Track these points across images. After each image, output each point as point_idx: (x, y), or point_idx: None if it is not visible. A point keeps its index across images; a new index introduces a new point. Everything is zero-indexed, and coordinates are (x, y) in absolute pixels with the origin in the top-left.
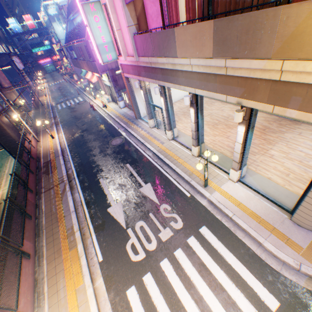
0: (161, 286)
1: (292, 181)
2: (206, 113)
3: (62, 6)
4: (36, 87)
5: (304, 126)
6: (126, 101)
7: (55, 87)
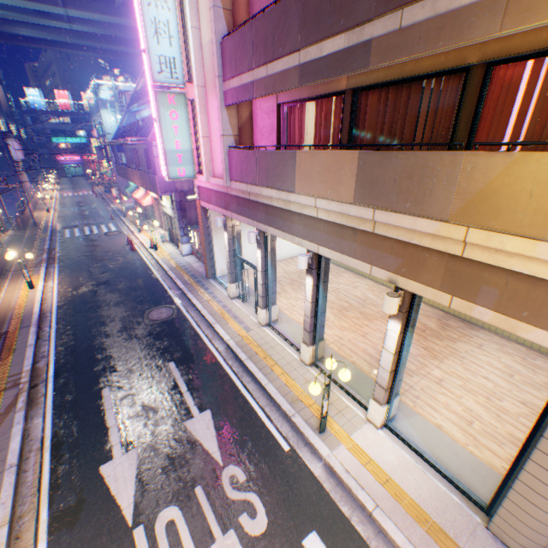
0: None
1: (480, 437)
2: (330, 287)
3: (125, 91)
4: (36, 194)
5: (485, 335)
6: (195, 244)
7: (72, 199)
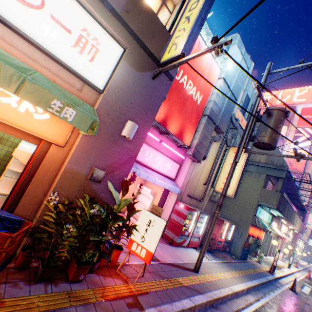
0: None
1: None
2: None
3: None
4: None
5: None
6: None
7: None
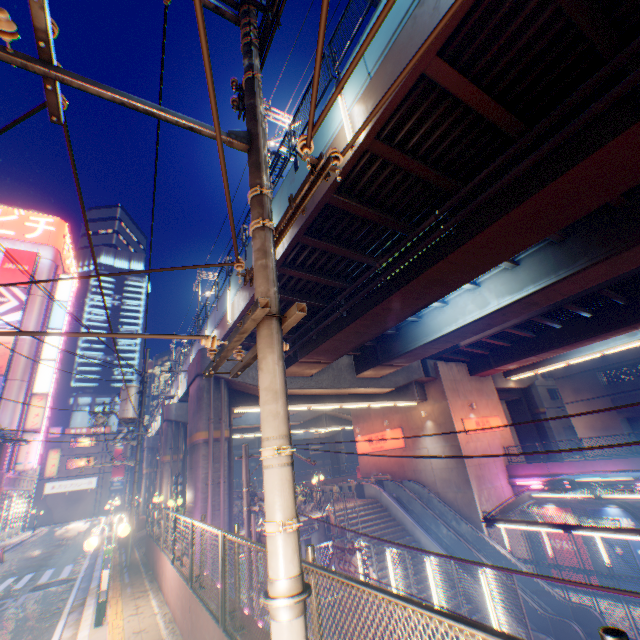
0: (86, 523)
1: None
2: None
3: None
4: None
5: None
6: None
7: None
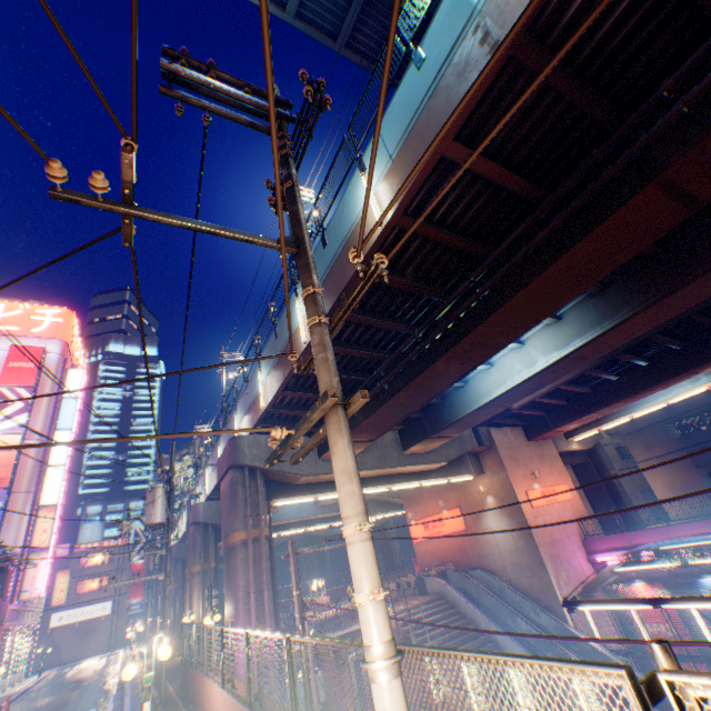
0: (102, 659)
1: None
2: None
3: None
4: None
5: None
6: None
7: None
